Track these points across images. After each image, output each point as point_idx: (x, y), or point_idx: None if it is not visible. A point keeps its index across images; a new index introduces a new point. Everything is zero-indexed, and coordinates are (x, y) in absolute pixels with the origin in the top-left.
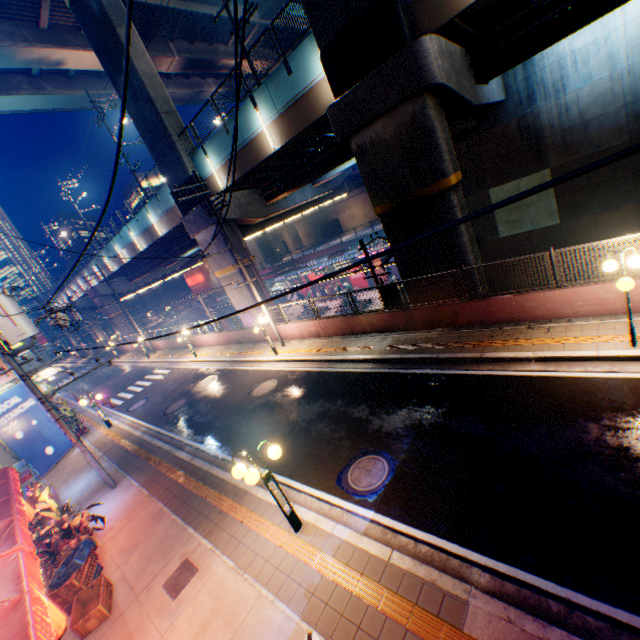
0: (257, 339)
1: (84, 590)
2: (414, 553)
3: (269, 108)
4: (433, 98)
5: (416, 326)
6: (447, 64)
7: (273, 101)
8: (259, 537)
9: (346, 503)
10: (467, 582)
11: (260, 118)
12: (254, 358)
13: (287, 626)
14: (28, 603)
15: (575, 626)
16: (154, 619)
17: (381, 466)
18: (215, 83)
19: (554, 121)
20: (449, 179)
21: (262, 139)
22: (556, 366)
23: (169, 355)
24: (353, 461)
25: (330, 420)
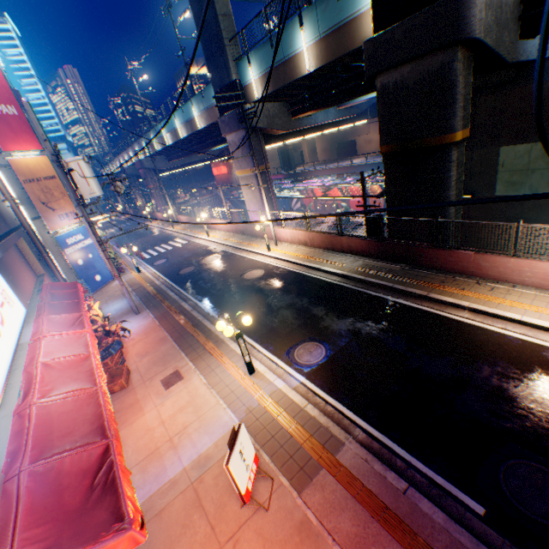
0: (257, 235)
1: (114, 369)
2: (322, 409)
3: (313, 30)
4: (466, 51)
5: (385, 257)
6: (492, 16)
7: (318, 23)
8: (225, 371)
9: (288, 368)
10: (349, 434)
11: (303, 38)
12: (251, 249)
13: (230, 423)
14: (93, 359)
15: (406, 476)
16: (153, 397)
17: (320, 352)
18: None
19: None
20: (455, 135)
21: (300, 59)
22: (483, 319)
23: (188, 230)
24: (302, 343)
25: (294, 311)
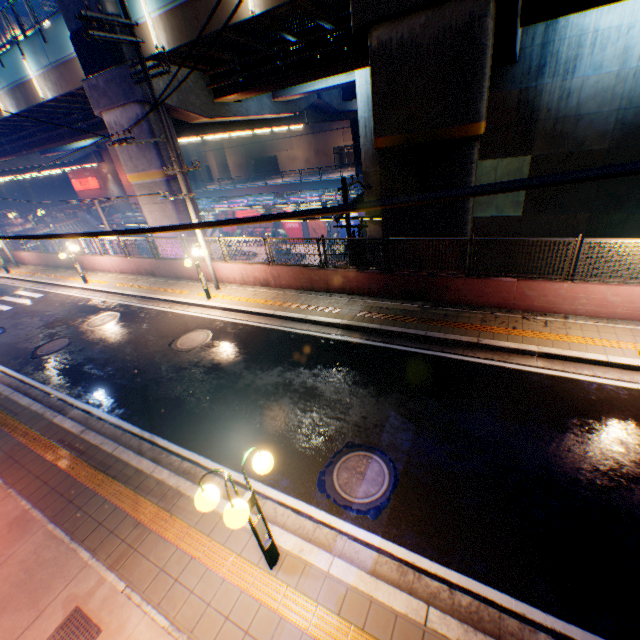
0: (180, 275)
1: None
2: (453, 607)
3: None
4: (494, 7)
5: (394, 294)
6: None
7: None
8: (209, 574)
9: (338, 521)
10: None
11: None
12: (176, 298)
13: None
14: None
15: None
16: None
17: (379, 469)
18: None
19: (553, 105)
20: (480, 125)
21: None
22: (562, 366)
23: (42, 274)
24: (338, 458)
25: (296, 396)
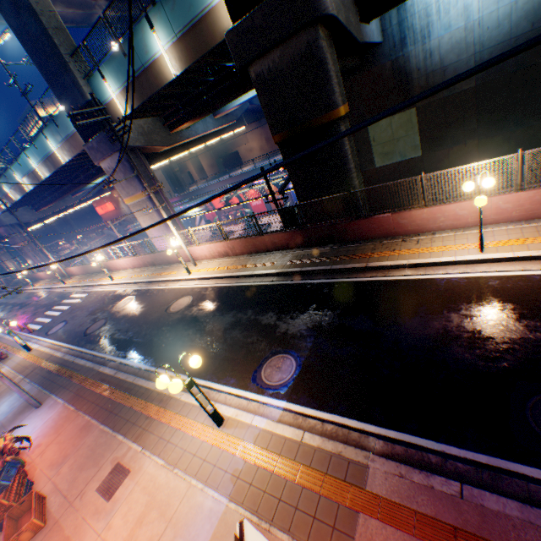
0: (170, 261)
1: (15, 507)
2: (322, 432)
3: (166, 30)
4: (325, 30)
5: (312, 243)
6: None
7: (170, 23)
8: (186, 435)
9: (262, 397)
10: (366, 449)
11: (158, 41)
12: (169, 278)
13: (217, 508)
14: None
15: (449, 472)
16: (90, 522)
17: (290, 363)
18: (107, 5)
19: (421, 65)
20: (339, 110)
21: (161, 64)
22: (425, 271)
23: (85, 280)
24: (265, 361)
25: (243, 328)
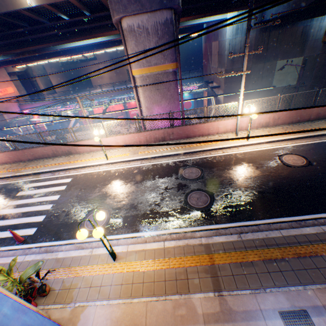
0: (191, 135)
1: None
2: None
3: None
4: None
5: None
6: None
7: None
8: None
9: None
10: None
11: None
12: (222, 146)
13: None
14: None
15: None
16: None
17: None
18: None
19: (314, 34)
20: None
21: None
22: None
23: (28, 167)
24: None
25: None
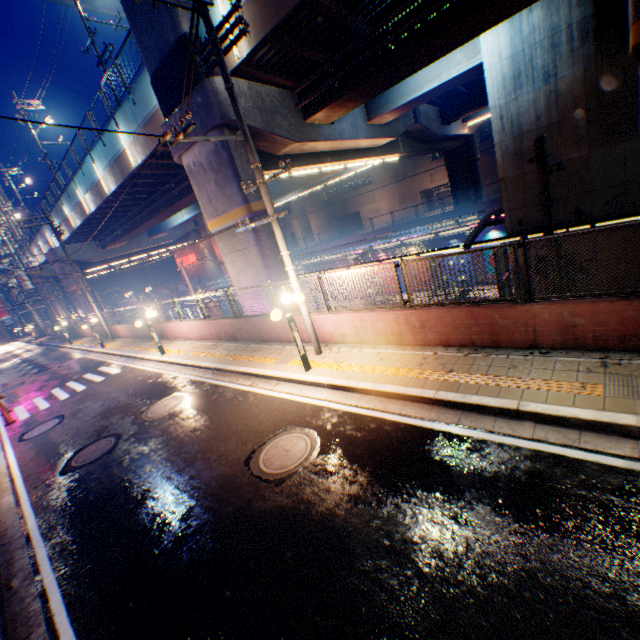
0: (265, 336)
1: None
2: None
3: None
4: None
5: None
6: None
7: None
8: None
9: None
10: None
11: None
12: (260, 370)
13: None
14: None
15: None
16: None
17: None
18: None
19: None
20: None
21: None
22: None
23: (128, 346)
24: None
25: None
